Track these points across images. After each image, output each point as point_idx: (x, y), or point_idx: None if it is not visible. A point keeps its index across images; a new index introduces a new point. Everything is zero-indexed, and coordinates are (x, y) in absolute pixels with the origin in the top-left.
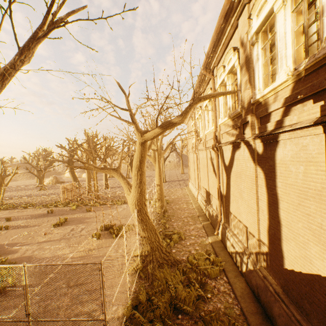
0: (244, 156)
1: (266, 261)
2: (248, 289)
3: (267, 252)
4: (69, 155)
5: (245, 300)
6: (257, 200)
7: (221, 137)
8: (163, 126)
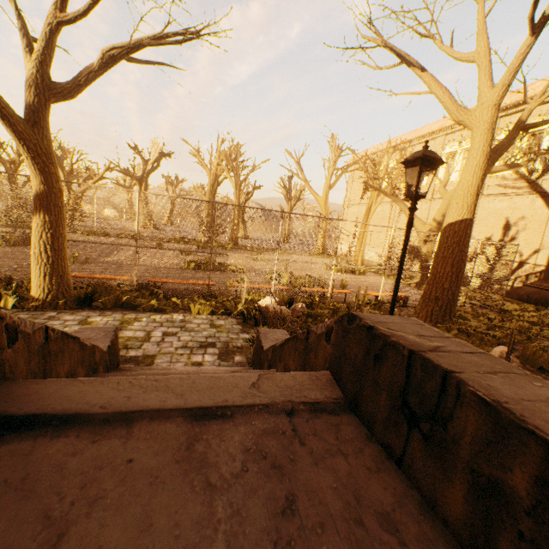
0: (534, 205)
1: (538, 277)
2: (514, 300)
3: (542, 270)
4: (144, 168)
5: (518, 302)
6: (542, 237)
7: (486, 189)
8: (512, 166)
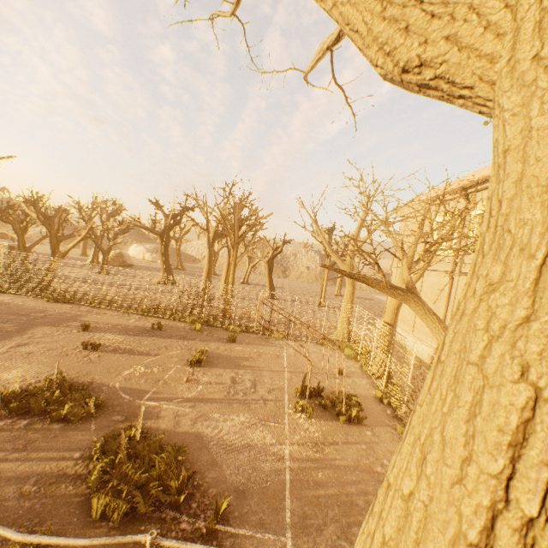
0: None
1: None
2: None
3: None
4: (166, 223)
5: None
6: None
7: None
8: None
